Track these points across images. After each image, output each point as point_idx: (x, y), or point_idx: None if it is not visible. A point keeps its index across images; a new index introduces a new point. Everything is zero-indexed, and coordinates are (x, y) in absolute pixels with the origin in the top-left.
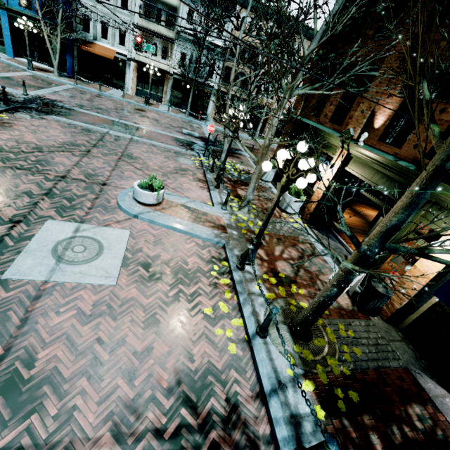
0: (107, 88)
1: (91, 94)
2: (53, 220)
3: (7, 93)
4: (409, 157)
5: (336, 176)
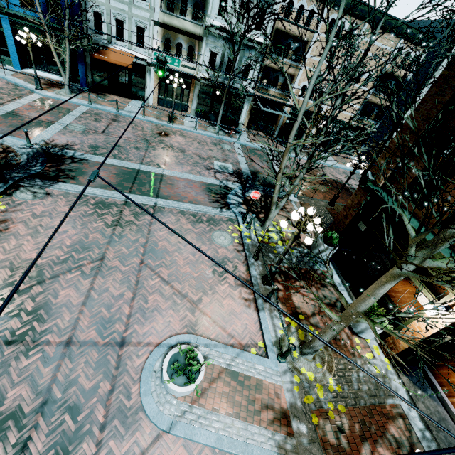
0: (125, 101)
1: (106, 118)
2: None
3: (8, 148)
4: None
5: (451, 325)
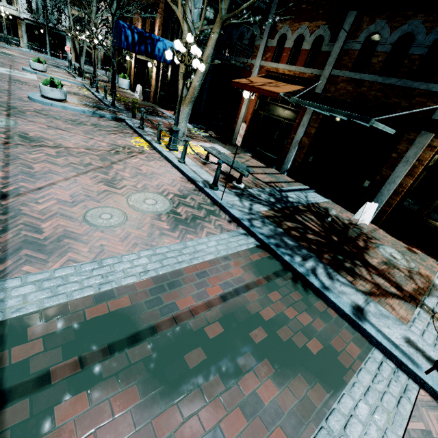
0: None
1: None
2: None
3: None
4: None
5: (136, 63)
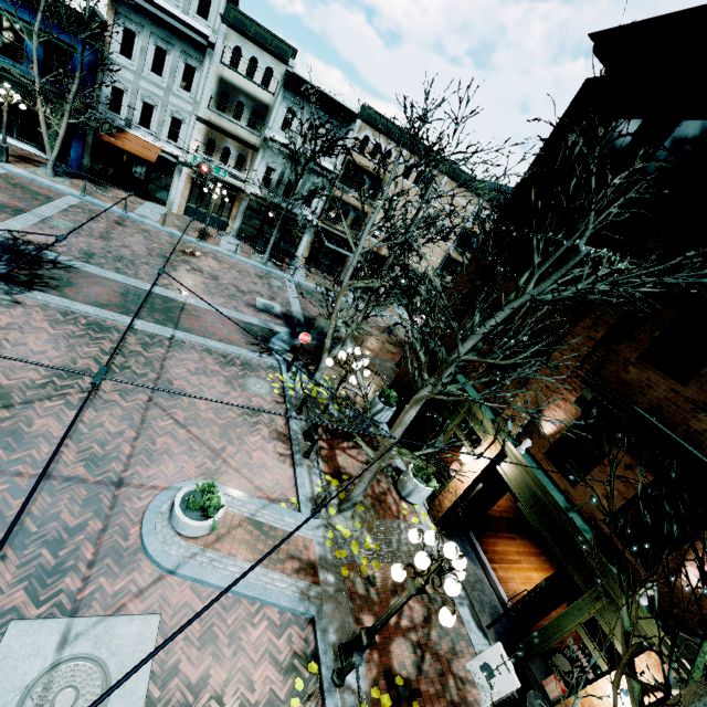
0: (136, 201)
1: (107, 219)
2: (20, 620)
3: None
4: (584, 509)
5: (484, 472)
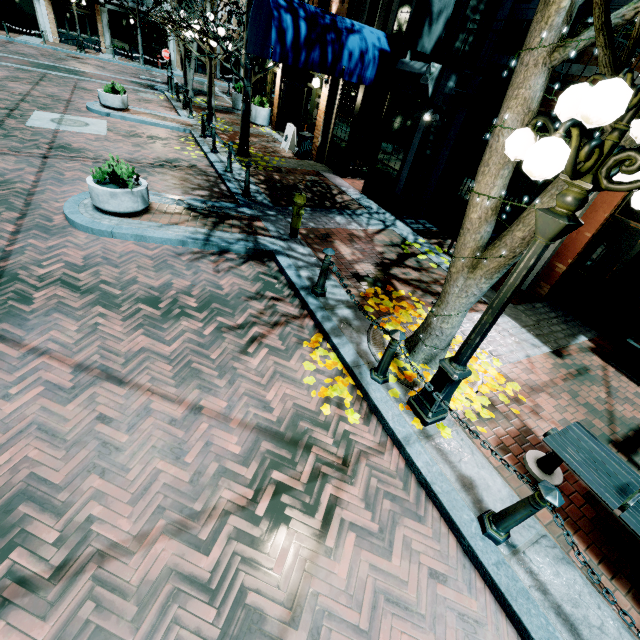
0: (15, 35)
1: None
2: (39, 111)
3: None
4: None
5: (284, 74)
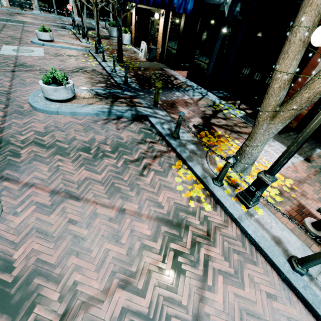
0: None
1: None
2: (5, 45)
3: None
4: None
5: (136, 13)
